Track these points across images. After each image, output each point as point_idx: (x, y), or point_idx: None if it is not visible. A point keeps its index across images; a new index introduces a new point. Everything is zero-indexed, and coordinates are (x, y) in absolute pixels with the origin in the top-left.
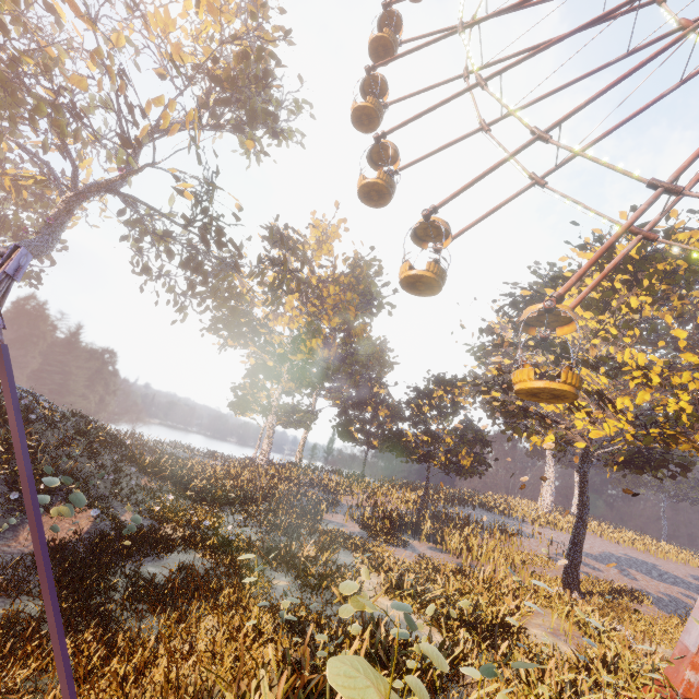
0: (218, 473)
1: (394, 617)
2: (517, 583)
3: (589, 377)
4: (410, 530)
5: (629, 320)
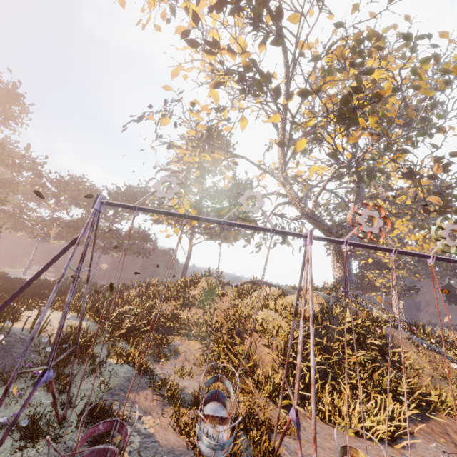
0: None
1: None
2: None
3: None
4: None
5: None
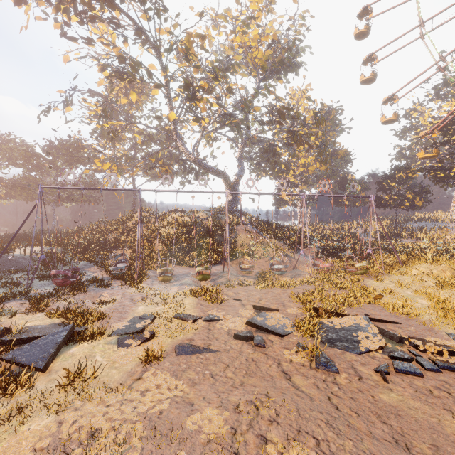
0: None
1: None
2: None
3: None
4: (395, 236)
5: None
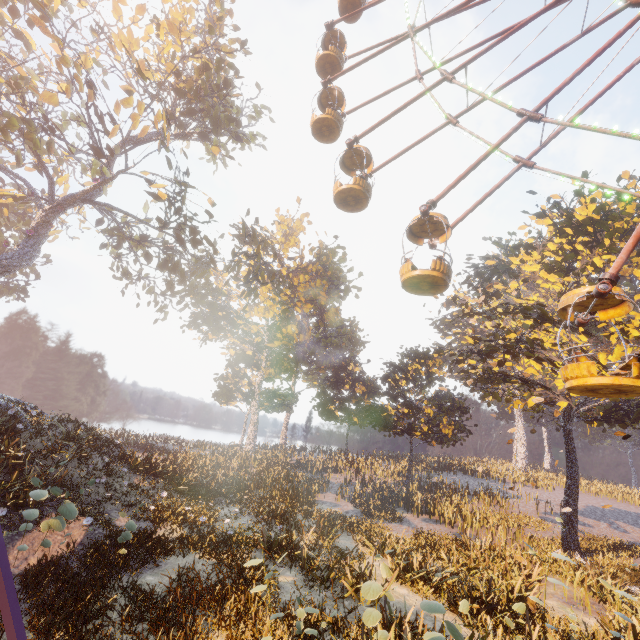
0: (209, 463)
1: (410, 606)
2: (519, 550)
3: (565, 337)
4: (401, 503)
5: (593, 279)
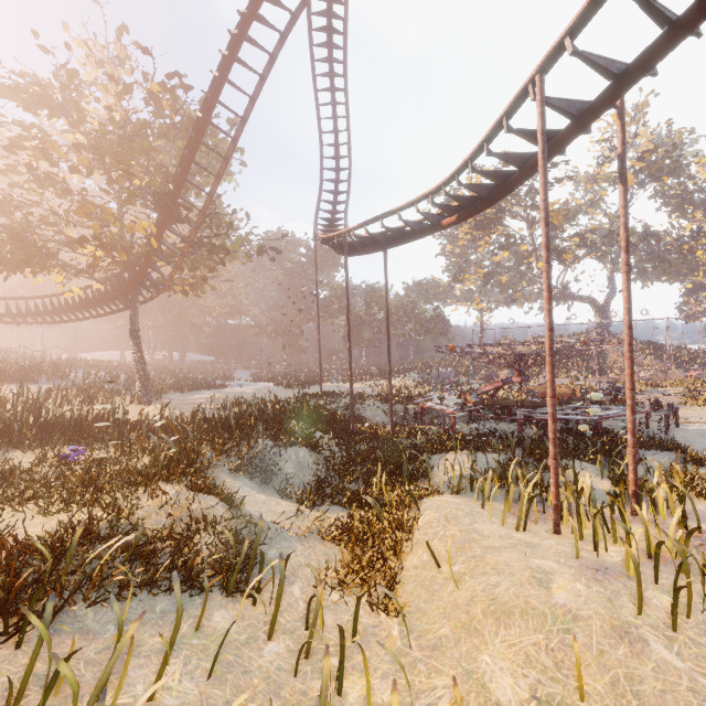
0: None
1: None
2: None
3: None
4: None
5: None
